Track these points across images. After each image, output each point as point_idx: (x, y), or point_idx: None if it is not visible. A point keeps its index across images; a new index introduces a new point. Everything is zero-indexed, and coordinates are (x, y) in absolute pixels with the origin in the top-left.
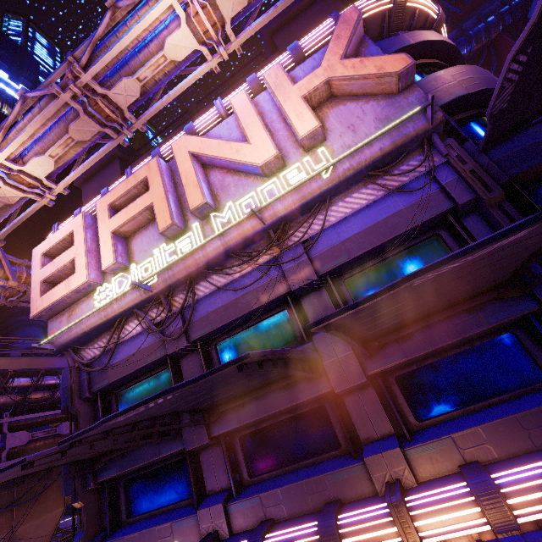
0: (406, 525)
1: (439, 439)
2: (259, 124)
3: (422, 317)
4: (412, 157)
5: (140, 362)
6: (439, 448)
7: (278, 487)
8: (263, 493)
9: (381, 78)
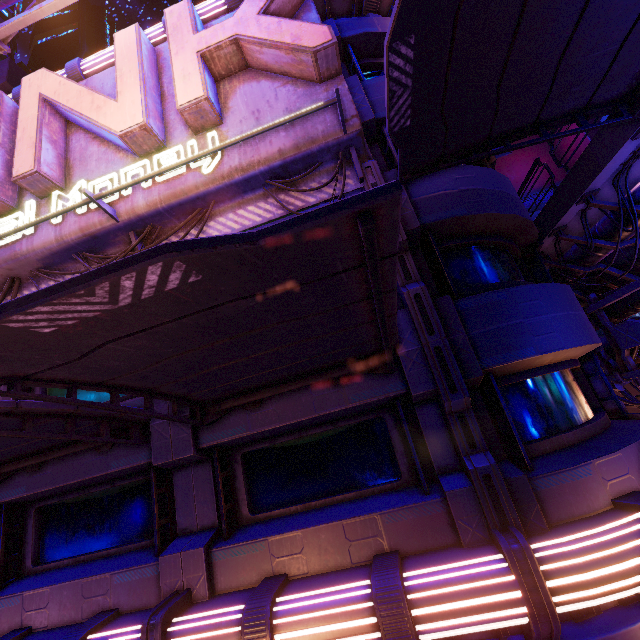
0: None
1: (255, 541)
2: (137, 76)
3: (276, 381)
4: (326, 173)
5: None
6: (250, 553)
7: (50, 584)
8: (29, 591)
9: (295, 52)
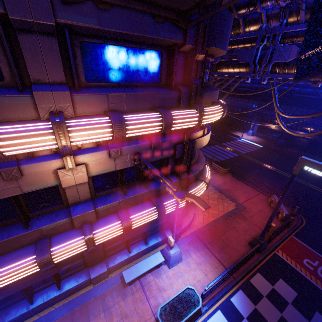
0: (62, 135)
1: (100, 94)
2: None
3: None
4: None
5: None
6: (97, 99)
7: None
8: None
9: None
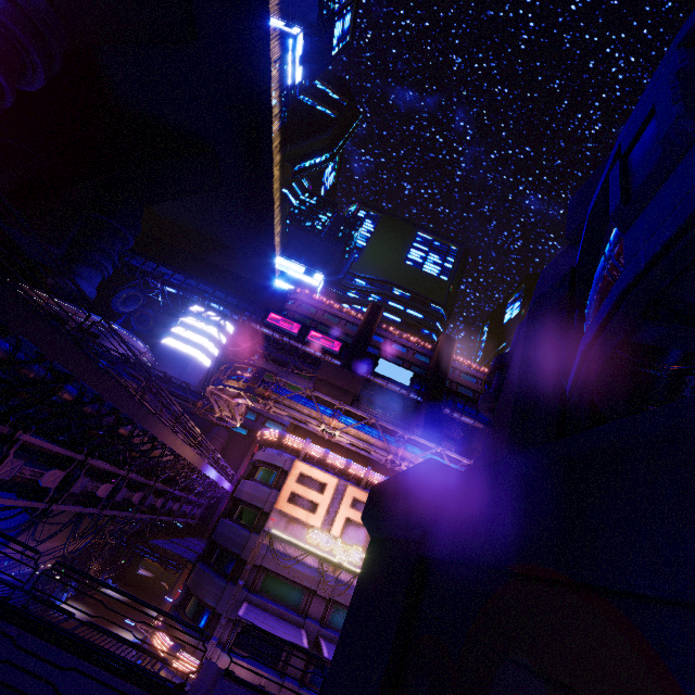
0: None
1: None
2: None
3: None
4: None
5: (299, 578)
6: None
7: None
8: None
9: None
